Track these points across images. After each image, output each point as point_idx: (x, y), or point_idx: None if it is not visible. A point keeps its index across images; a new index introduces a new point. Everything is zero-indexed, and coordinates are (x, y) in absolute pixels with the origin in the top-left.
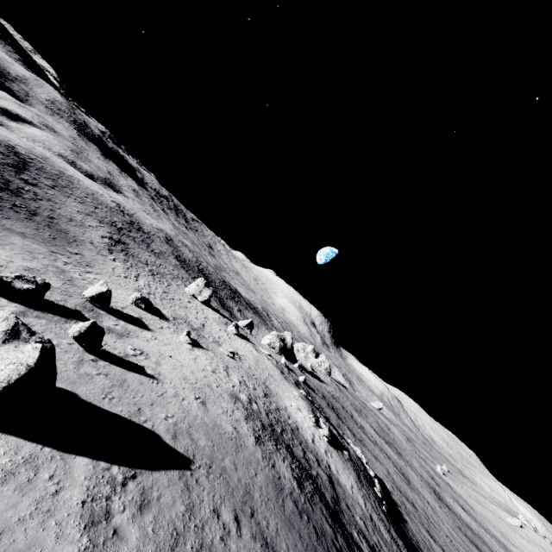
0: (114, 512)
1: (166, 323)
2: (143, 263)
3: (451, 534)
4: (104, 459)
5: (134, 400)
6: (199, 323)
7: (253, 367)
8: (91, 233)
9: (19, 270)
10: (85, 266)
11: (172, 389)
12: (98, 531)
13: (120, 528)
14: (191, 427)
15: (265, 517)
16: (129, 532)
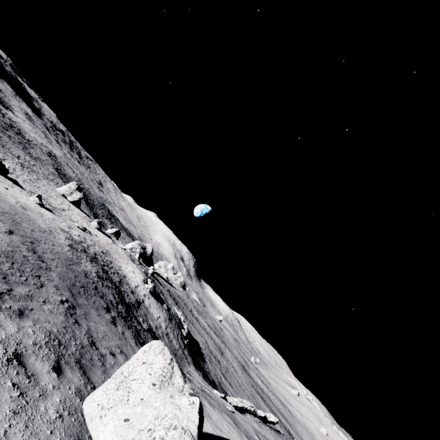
0: None
1: (20, 188)
2: (14, 155)
3: (243, 384)
4: None
5: None
6: (60, 207)
7: (101, 242)
8: None
9: None
10: None
11: None
12: None
13: None
14: None
15: (45, 251)
16: None
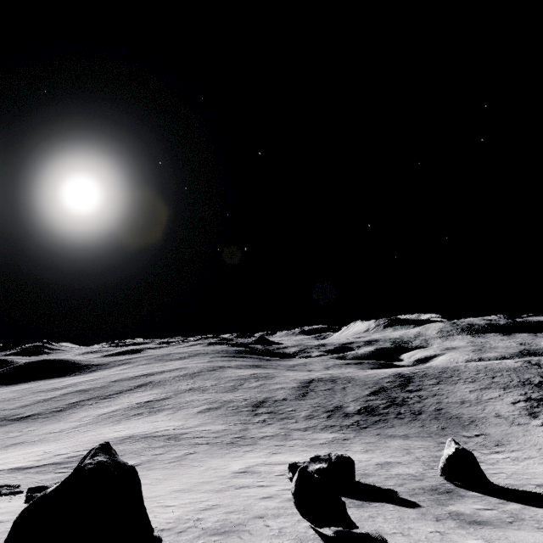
0: None
1: None
2: None
3: None
4: None
5: None
6: None
7: None
8: (494, 405)
9: (367, 465)
10: (492, 447)
11: None
12: None
13: None
14: None
15: None
16: None
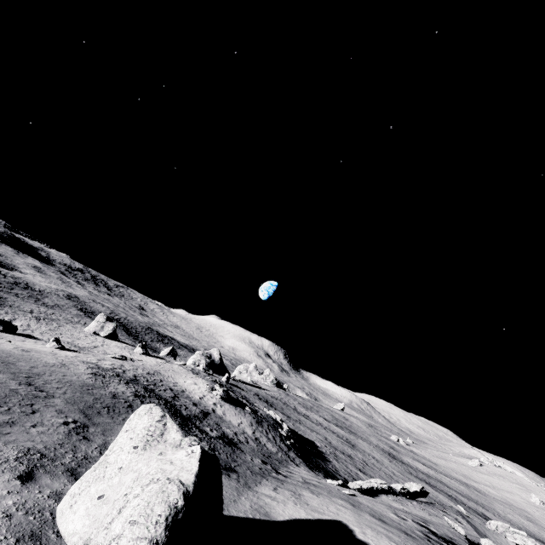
0: None
1: (35, 340)
2: (26, 311)
3: (394, 474)
4: None
5: None
6: (90, 345)
7: (148, 365)
8: None
9: None
10: None
11: None
12: None
13: None
14: None
15: (48, 382)
16: None
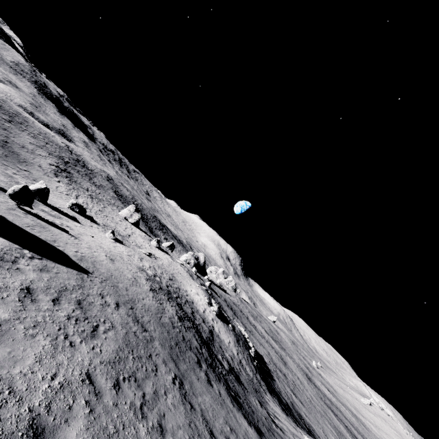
0: (20, 263)
1: (96, 225)
2: (84, 189)
3: (312, 398)
4: (19, 245)
5: (52, 237)
6: (126, 234)
7: (165, 265)
8: (40, 160)
9: None
10: (32, 180)
11: (87, 245)
12: (5, 264)
13: (22, 269)
14: (96, 262)
15: (142, 314)
16: (29, 273)
